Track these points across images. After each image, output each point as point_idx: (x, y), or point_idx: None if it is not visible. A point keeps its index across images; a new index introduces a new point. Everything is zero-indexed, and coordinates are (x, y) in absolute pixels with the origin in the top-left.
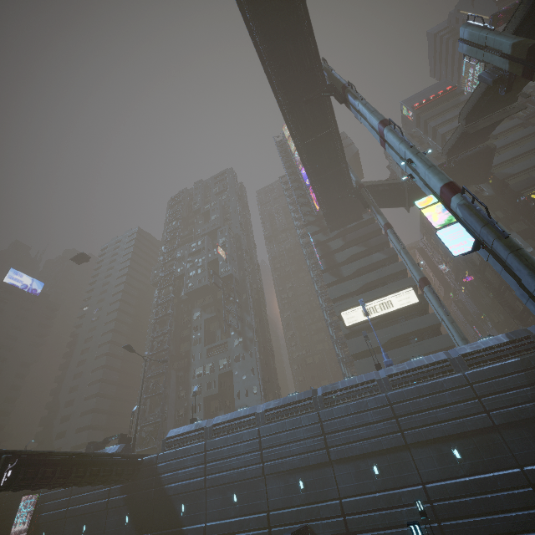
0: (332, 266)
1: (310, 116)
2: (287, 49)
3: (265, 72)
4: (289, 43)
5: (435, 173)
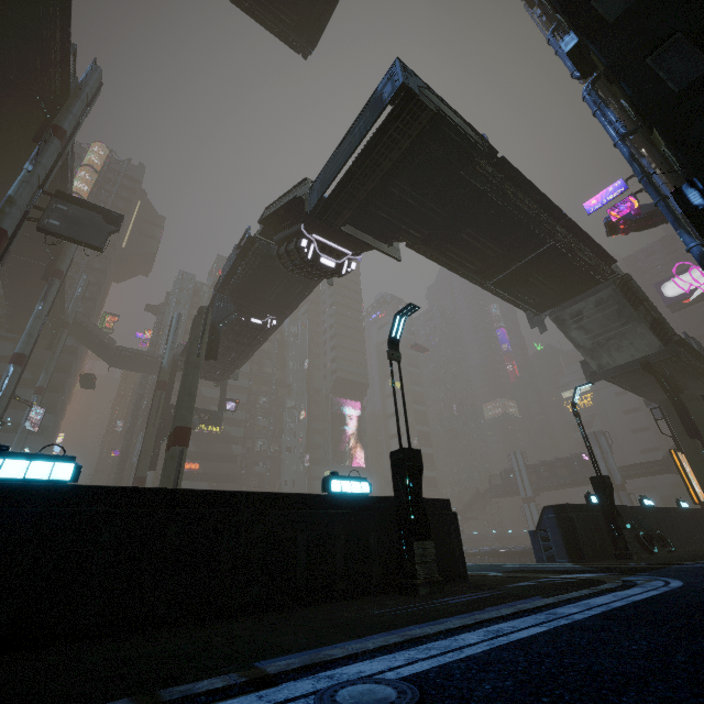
0: None
1: (27, 243)
2: None
3: None
4: None
5: None
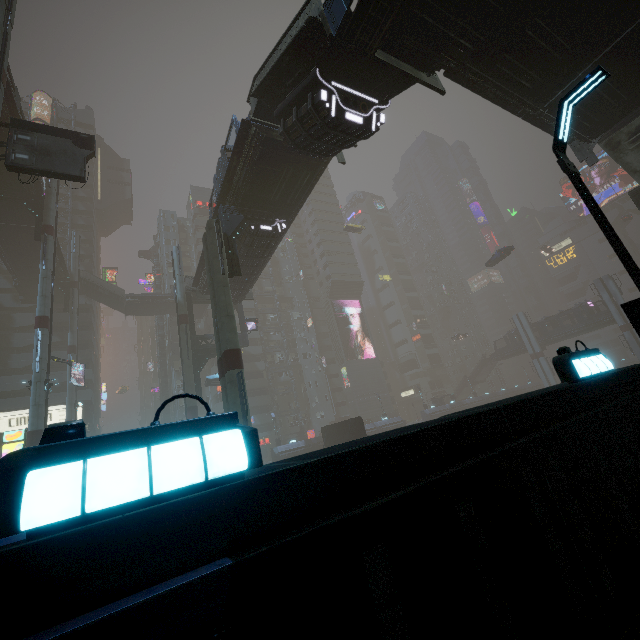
0: (2, 348)
1: (7, 206)
2: None
3: None
4: None
5: (34, 415)
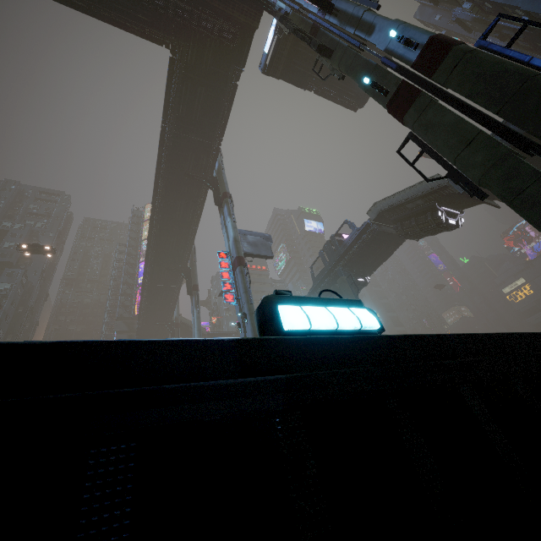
0: None
1: (166, 274)
2: (172, 239)
3: (148, 237)
4: (175, 238)
5: None
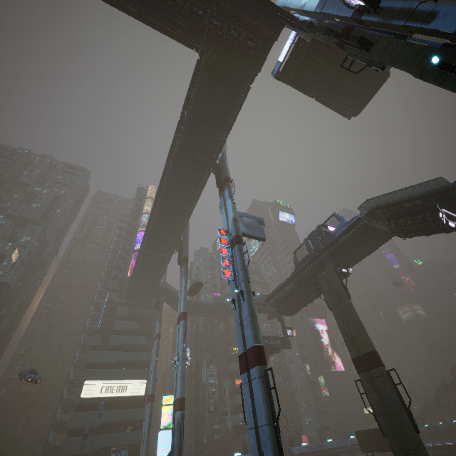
0: (107, 329)
1: (161, 244)
2: (171, 214)
3: (152, 210)
4: (175, 213)
5: (182, 384)
